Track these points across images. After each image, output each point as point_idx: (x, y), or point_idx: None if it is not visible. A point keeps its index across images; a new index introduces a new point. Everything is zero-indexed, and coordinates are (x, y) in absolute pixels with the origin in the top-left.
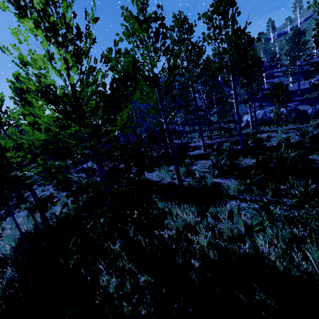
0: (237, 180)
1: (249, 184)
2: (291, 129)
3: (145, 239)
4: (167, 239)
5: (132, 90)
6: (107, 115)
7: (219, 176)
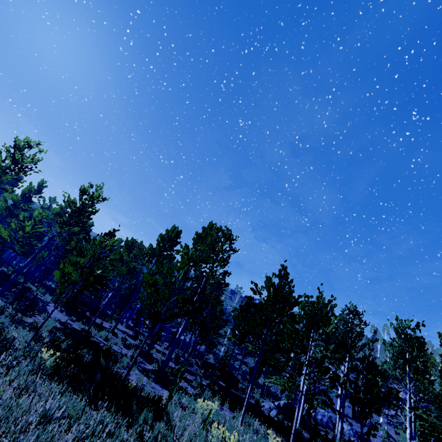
0: None
1: None
2: None
3: None
4: None
5: None
6: None
7: None
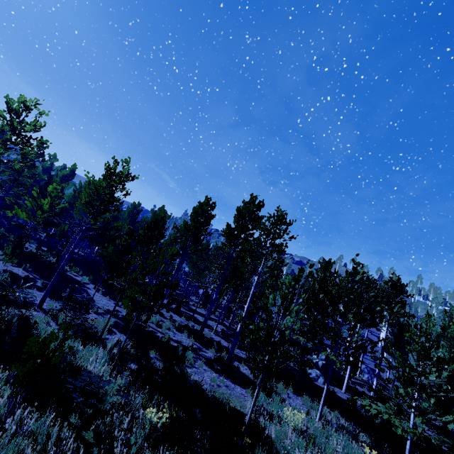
0: None
1: None
2: None
3: None
4: None
5: None
6: None
7: None
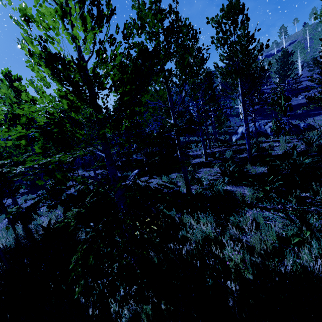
0: (251, 188)
1: (267, 191)
2: (291, 140)
3: (157, 254)
4: (185, 254)
5: (159, 69)
6: (128, 96)
7: (228, 183)
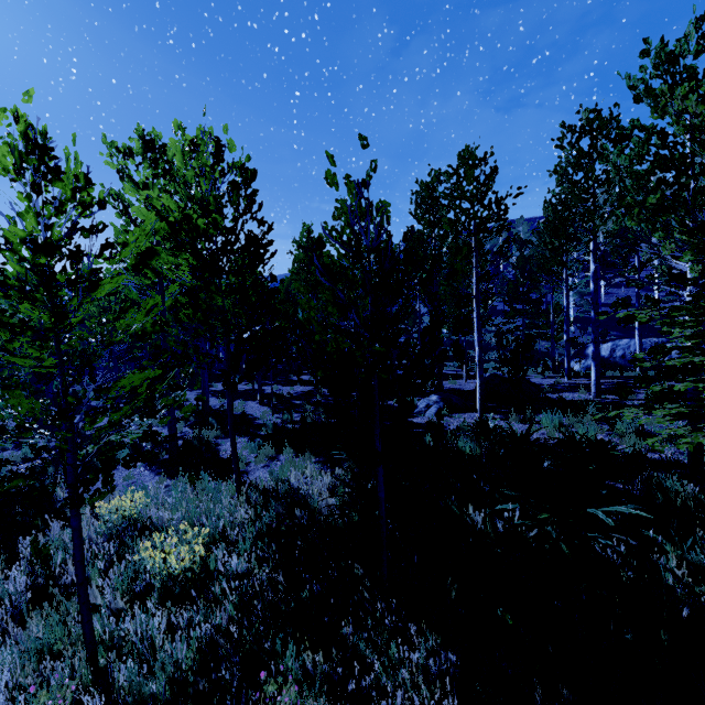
0: None
1: None
2: None
3: None
4: None
5: None
6: None
7: None
